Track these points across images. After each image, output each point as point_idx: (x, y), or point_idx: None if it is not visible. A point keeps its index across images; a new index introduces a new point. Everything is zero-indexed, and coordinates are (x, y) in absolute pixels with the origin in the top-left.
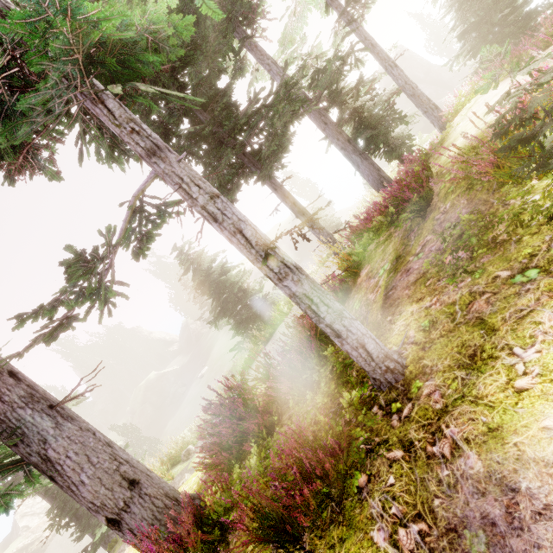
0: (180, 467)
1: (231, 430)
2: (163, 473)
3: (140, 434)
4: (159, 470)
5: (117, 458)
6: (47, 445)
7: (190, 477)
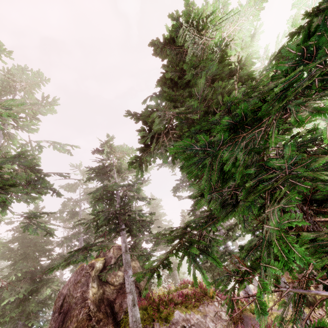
0: None
1: None
2: None
3: None
4: None
5: None
6: None
7: None
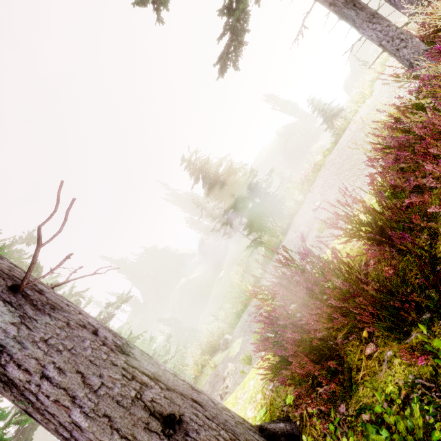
0: (220, 355)
1: (325, 319)
2: (206, 362)
3: (181, 324)
4: (201, 358)
5: (135, 375)
6: (5, 357)
7: (245, 379)
